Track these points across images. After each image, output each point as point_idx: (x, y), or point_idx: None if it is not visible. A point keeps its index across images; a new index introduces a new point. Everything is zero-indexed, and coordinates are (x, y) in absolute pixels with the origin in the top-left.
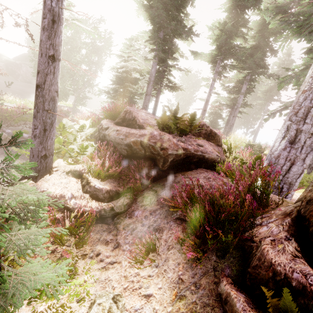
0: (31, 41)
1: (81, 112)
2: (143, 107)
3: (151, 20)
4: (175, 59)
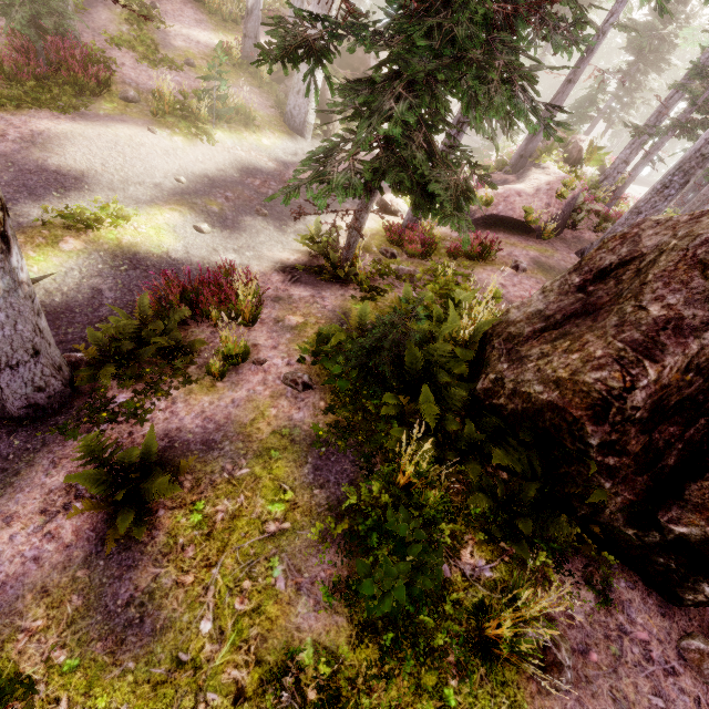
0: None
1: None
2: None
3: (637, 49)
4: (652, 90)
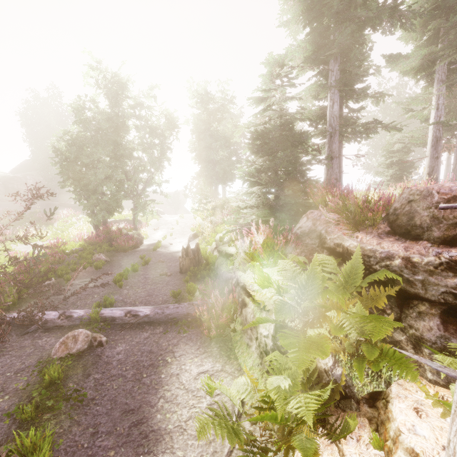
0: (35, 139)
1: (141, 222)
2: (329, 184)
3: (307, 18)
4: None
